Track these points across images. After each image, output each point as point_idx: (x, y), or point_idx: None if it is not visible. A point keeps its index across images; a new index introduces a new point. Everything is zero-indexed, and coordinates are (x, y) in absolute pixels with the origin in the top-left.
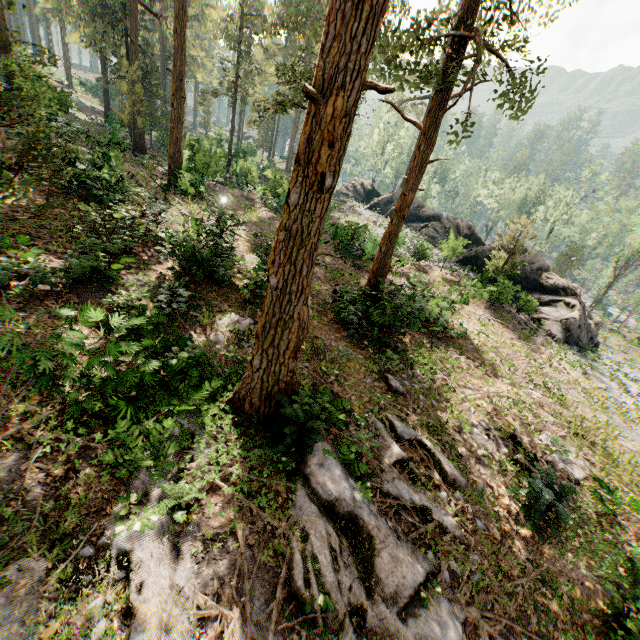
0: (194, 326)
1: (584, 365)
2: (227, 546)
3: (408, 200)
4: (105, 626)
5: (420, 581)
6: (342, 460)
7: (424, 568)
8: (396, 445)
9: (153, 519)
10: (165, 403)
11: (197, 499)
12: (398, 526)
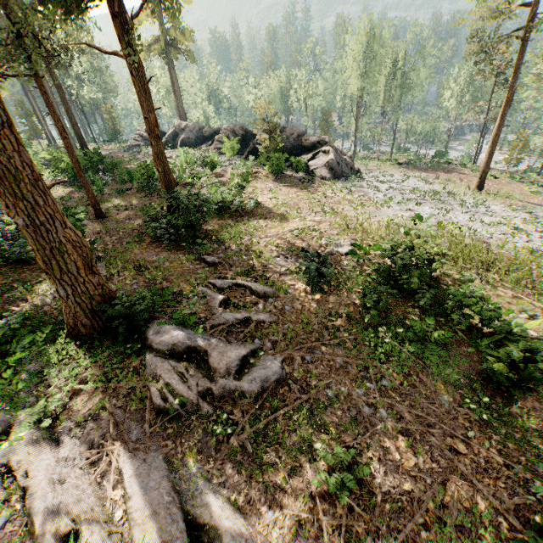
0: (16, 303)
1: (350, 187)
2: (101, 417)
3: (152, 121)
4: (7, 511)
5: (244, 354)
6: (177, 323)
7: (250, 348)
8: (219, 295)
9: (22, 435)
10: (4, 365)
11: (64, 406)
12: (232, 338)
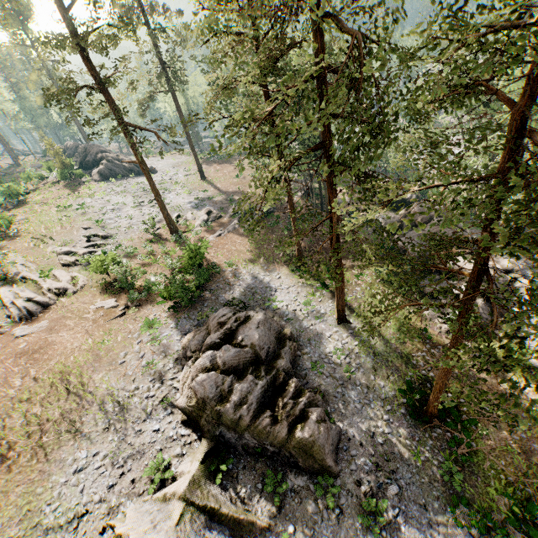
0: None
1: (105, 185)
2: None
3: None
4: None
5: None
6: None
7: None
8: None
9: None
10: None
11: None
12: None
